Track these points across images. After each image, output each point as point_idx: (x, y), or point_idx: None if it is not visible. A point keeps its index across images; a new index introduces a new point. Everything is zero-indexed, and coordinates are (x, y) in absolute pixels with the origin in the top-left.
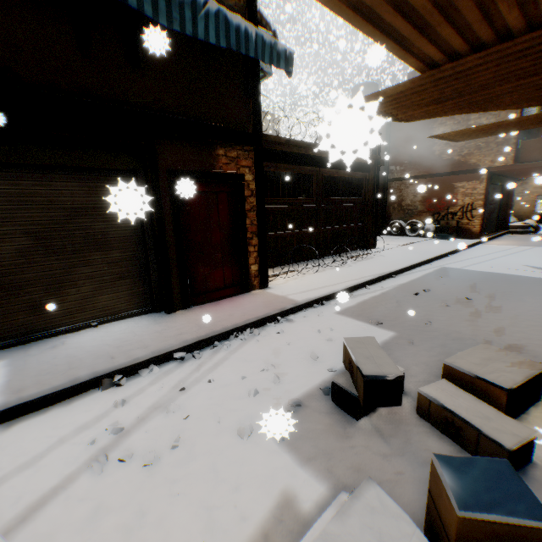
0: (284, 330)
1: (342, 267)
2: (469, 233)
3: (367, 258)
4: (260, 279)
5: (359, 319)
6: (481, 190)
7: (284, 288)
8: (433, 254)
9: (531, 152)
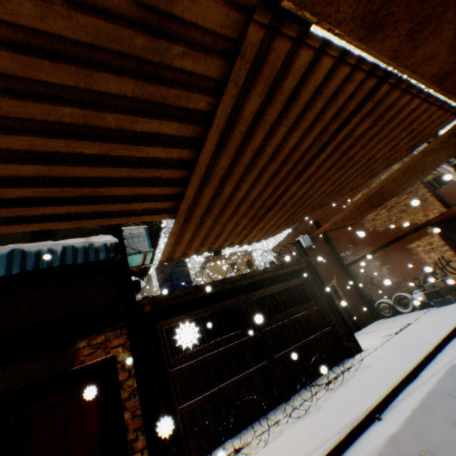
0: None
1: (307, 414)
2: None
3: (346, 379)
4: None
5: None
6: (439, 242)
7: None
8: (430, 342)
9: (454, 194)
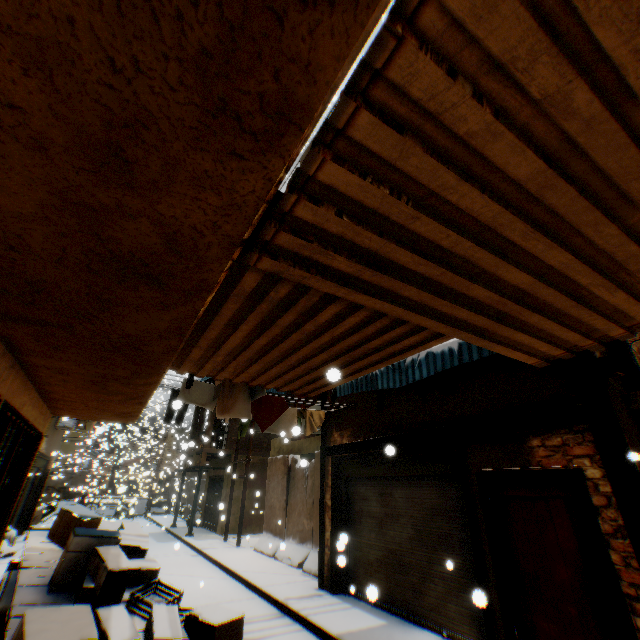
0: None
1: None
2: None
3: None
4: None
5: None
6: None
7: None
8: None
9: None
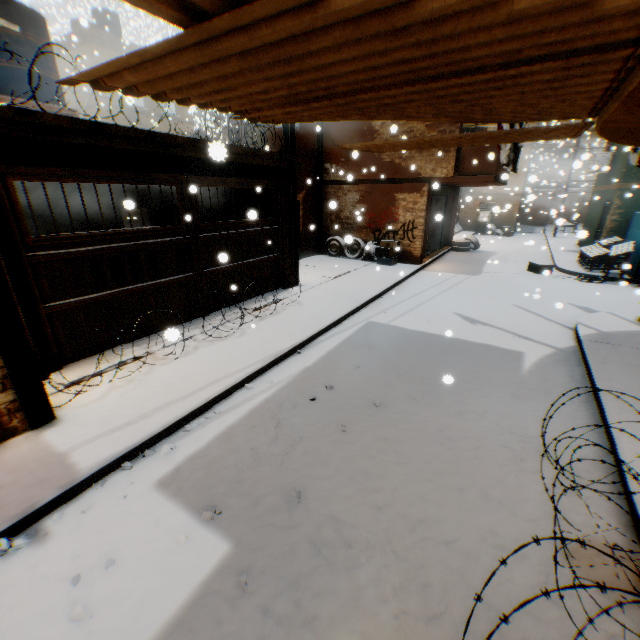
0: (2, 586)
1: (230, 337)
2: (411, 257)
3: (277, 311)
4: (28, 413)
5: (187, 503)
6: (423, 206)
7: (88, 419)
8: (363, 298)
9: (472, 164)
